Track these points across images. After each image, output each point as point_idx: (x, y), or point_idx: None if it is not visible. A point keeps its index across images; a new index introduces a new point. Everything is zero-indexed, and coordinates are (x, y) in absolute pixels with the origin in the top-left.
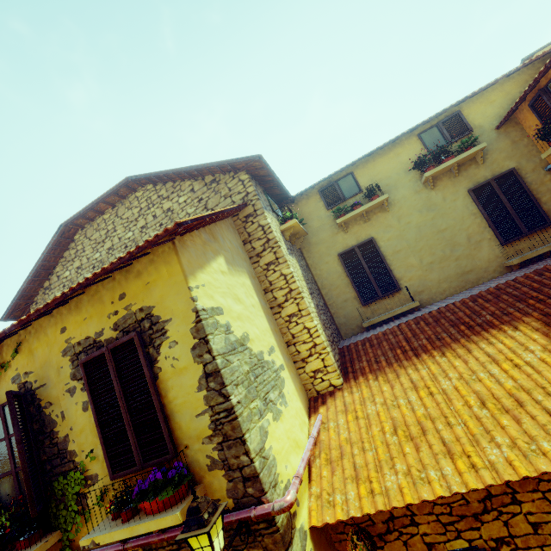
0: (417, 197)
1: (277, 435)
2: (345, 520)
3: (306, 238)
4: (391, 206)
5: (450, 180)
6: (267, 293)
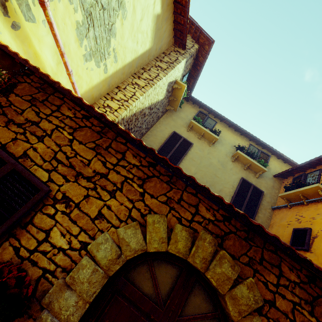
0: (224, 156)
1: (67, 22)
2: (20, 57)
3: (173, 114)
4: (213, 146)
5: (241, 167)
6: (143, 69)
